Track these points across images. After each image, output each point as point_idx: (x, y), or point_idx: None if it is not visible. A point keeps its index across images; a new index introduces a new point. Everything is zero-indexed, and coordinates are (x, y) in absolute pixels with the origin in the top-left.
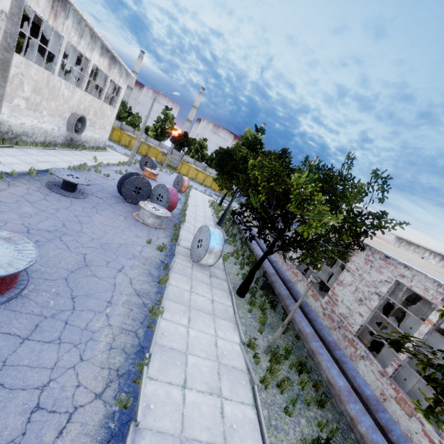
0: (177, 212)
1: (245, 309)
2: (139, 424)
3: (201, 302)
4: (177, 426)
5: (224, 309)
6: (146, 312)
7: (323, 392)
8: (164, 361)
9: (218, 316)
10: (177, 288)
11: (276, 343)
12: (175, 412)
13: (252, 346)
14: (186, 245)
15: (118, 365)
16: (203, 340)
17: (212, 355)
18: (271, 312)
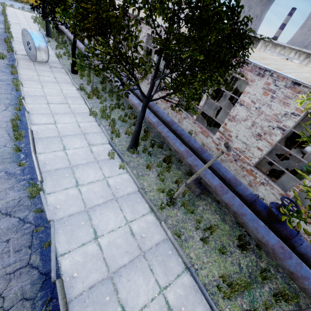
0: (2, 31)
1: (79, 78)
2: (29, 112)
3: (47, 79)
4: (48, 112)
5: (64, 80)
6: (12, 86)
7: (118, 94)
8: (34, 99)
9: (61, 83)
10: (27, 76)
11: (98, 88)
12: (46, 109)
13: (82, 88)
14: (24, 53)
15: (8, 103)
16: (54, 91)
17: (60, 95)
18: (96, 78)
